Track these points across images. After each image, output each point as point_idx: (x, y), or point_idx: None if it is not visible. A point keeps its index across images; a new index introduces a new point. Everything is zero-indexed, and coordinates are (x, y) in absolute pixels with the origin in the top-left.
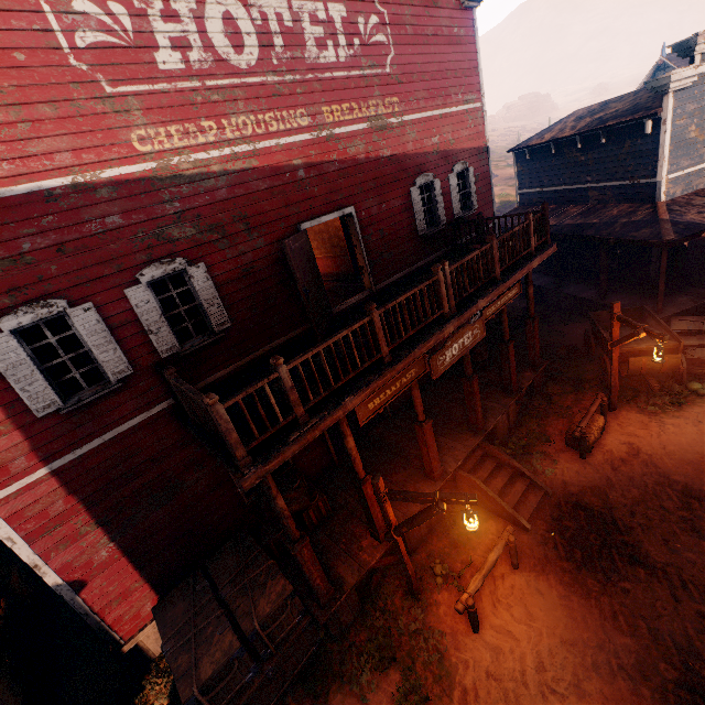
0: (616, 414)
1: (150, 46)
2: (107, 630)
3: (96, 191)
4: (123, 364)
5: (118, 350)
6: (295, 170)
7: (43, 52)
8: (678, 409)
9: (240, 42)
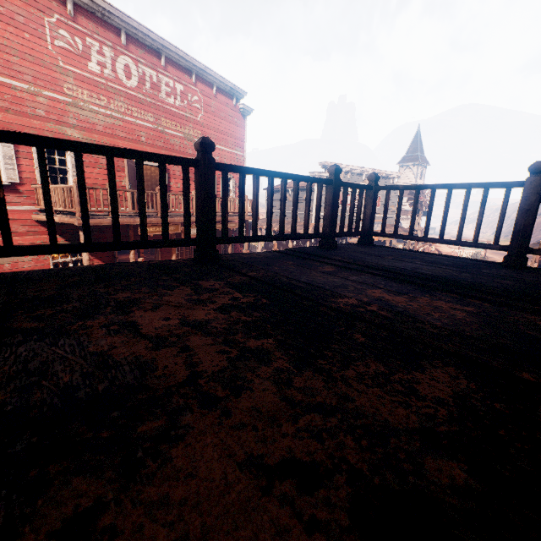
0: None
1: (87, 59)
2: None
3: (37, 97)
4: (15, 176)
5: (16, 168)
6: (141, 136)
7: (38, 39)
8: None
9: (130, 77)
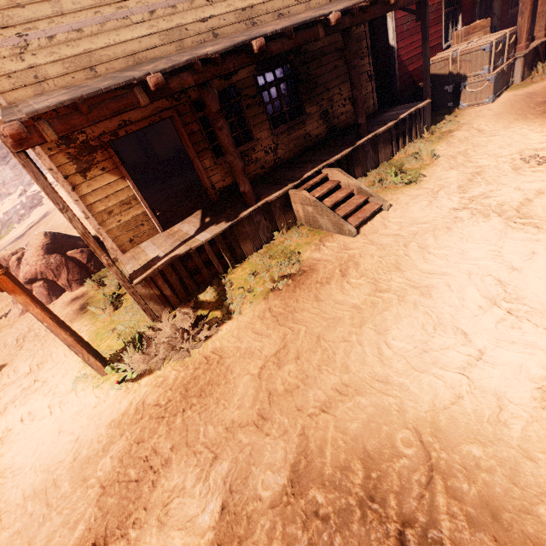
0: None
1: None
2: (397, 80)
3: None
4: None
5: None
6: None
7: None
8: None
9: None
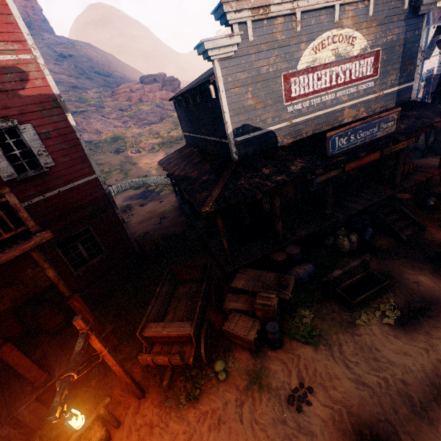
0: (139, 406)
1: None
2: None
3: None
4: None
5: None
6: None
7: None
8: (191, 402)
9: None
